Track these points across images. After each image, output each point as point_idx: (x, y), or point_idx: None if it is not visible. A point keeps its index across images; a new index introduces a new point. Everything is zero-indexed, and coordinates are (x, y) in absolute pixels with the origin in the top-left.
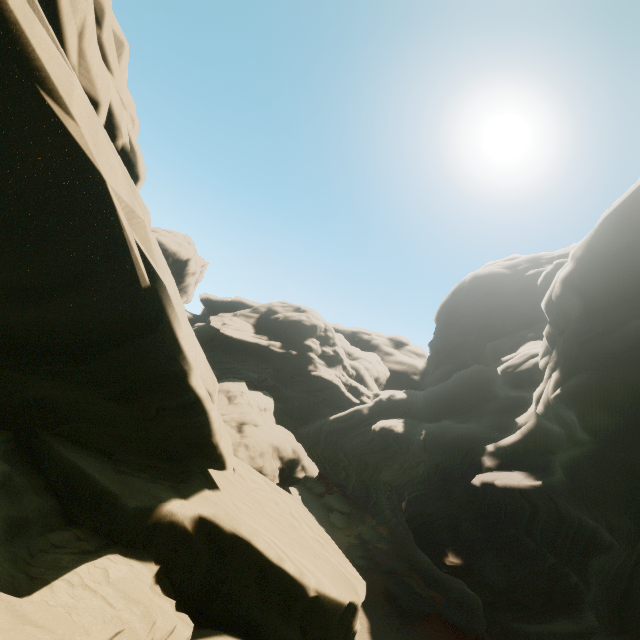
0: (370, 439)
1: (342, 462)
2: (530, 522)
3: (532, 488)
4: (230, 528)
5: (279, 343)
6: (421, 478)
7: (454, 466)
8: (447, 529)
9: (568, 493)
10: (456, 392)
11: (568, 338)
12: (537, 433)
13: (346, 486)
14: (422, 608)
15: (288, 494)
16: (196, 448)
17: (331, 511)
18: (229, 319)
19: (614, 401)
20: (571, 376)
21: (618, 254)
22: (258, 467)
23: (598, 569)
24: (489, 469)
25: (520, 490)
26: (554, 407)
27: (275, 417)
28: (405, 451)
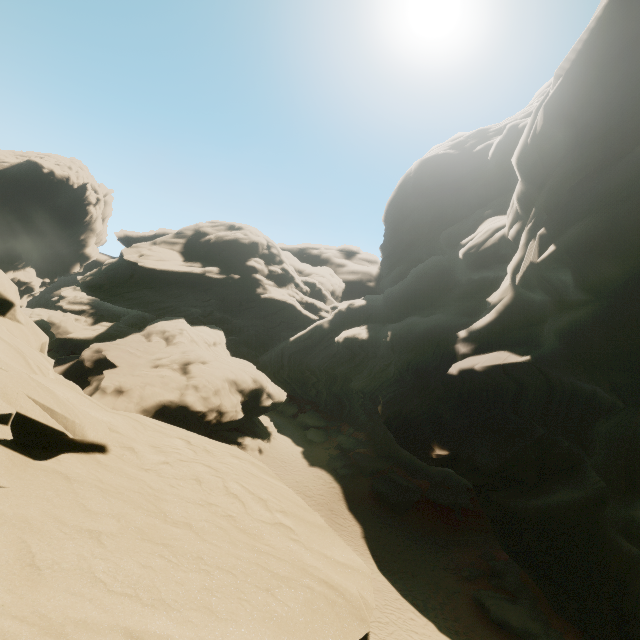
0: (335, 352)
1: (310, 380)
2: (516, 399)
3: (519, 365)
4: None
5: (216, 268)
6: (393, 379)
7: (426, 360)
8: (429, 424)
9: (564, 362)
10: (416, 288)
11: (555, 185)
12: (515, 308)
13: (318, 402)
14: (410, 498)
15: (229, 450)
16: None
17: (307, 429)
18: (147, 249)
19: (629, 242)
20: (564, 229)
21: (628, 47)
22: (215, 407)
23: (608, 434)
24: (465, 356)
25: (505, 370)
26: (541, 272)
27: (231, 350)
28: (372, 356)
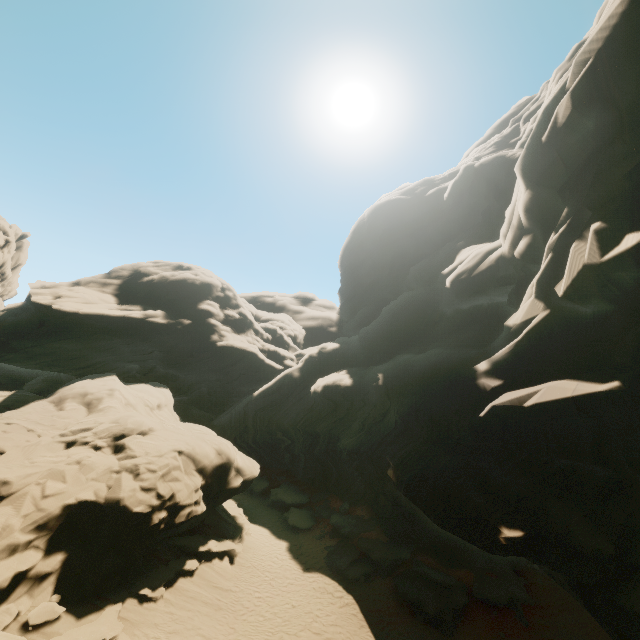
0: (312, 404)
1: (282, 443)
2: (599, 443)
3: (601, 395)
4: None
5: (161, 311)
6: (397, 431)
7: (441, 403)
8: (474, 489)
9: None
10: (396, 324)
11: (603, 174)
12: (555, 327)
13: (294, 470)
14: (456, 604)
15: None
16: None
17: (285, 509)
18: (68, 290)
19: None
20: None
21: None
22: (163, 502)
23: None
24: (496, 392)
25: (578, 404)
26: (607, 273)
27: (179, 414)
28: (360, 405)
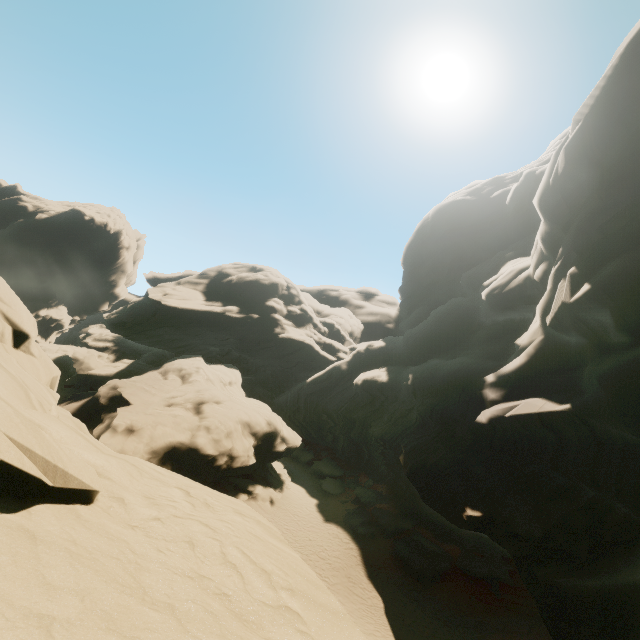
0: (353, 395)
1: (327, 424)
2: (557, 454)
3: (558, 414)
4: None
5: (236, 308)
6: (415, 426)
7: (452, 406)
8: (457, 478)
9: (612, 412)
10: (438, 329)
11: (583, 224)
12: (547, 351)
13: (335, 448)
14: (438, 567)
15: (232, 503)
16: None
17: (322, 478)
18: (172, 289)
19: None
20: (598, 267)
21: None
22: (226, 450)
23: None
24: (494, 402)
25: (542, 419)
26: (575, 312)
27: (247, 390)
28: (393, 400)
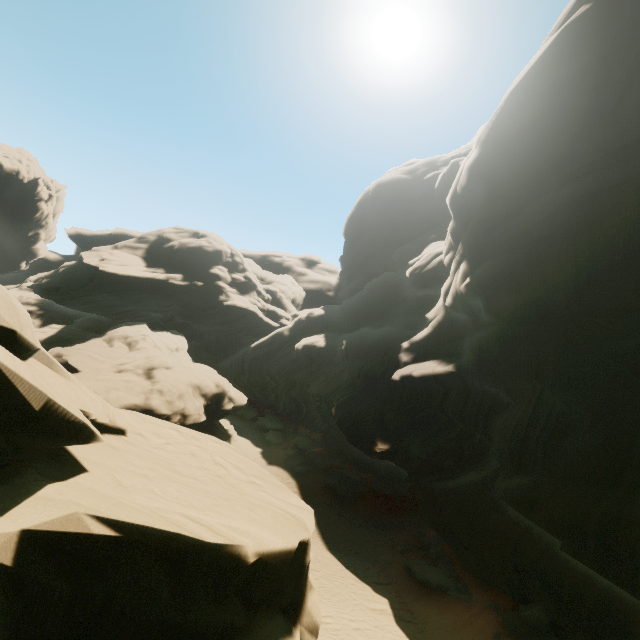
0: (294, 358)
1: (270, 385)
2: (443, 401)
3: (445, 372)
4: (100, 533)
5: (180, 275)
6: (346, 384)
7: (375, 367)
8: (374, 423)
9: (476, 370)
10: (370, 300)
11: (474, 229)
12: (446, 324)
13: (277, 406)
14: (358, 490)
15: (210, 437)
16: (6, 428)
17: (266, 431)
18: (108, 253)
19: (517, 281)
20: (478, 265)
21: (521, 133)
22: (179, 410)
23: (501, 426)
24: (406, 364)
25: (435, 376)
26: (462, 297)
27: (192, 355)
28: (329, 363)
